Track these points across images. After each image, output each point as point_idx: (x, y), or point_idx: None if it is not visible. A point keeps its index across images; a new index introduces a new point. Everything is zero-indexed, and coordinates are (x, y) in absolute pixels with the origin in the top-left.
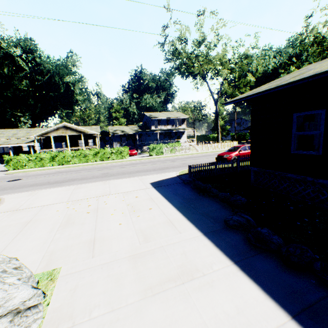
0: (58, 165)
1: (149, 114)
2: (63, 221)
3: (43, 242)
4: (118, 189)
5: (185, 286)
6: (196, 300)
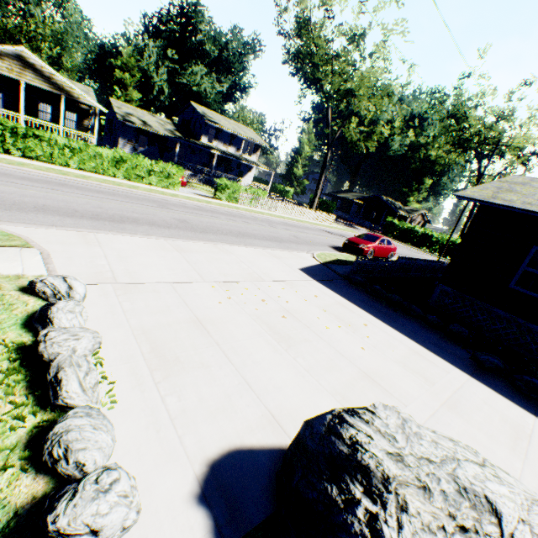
0: (17, 156)
1: (202, 110)
2: (265, 329)
3: (296, 372)
4: (264, 271)
5: (534, 444)
6: None
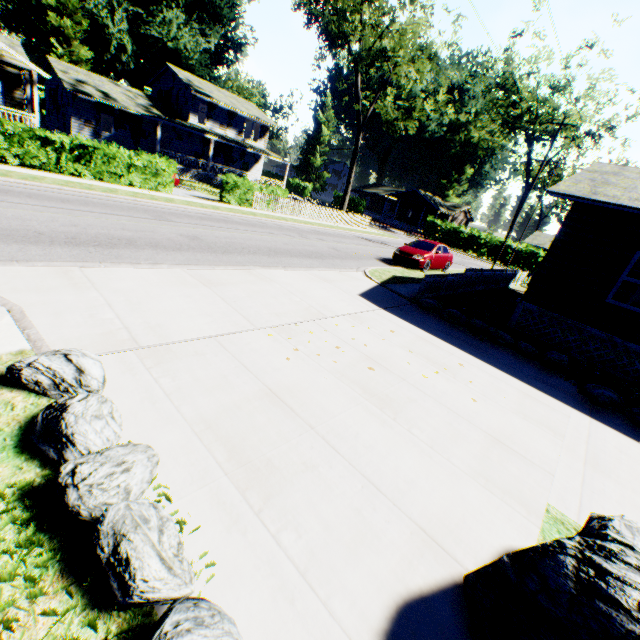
0: None
1: (185, 76)
2: (358, 392)
3: (420, 453)
4: (321, 303)
5: None
6: None
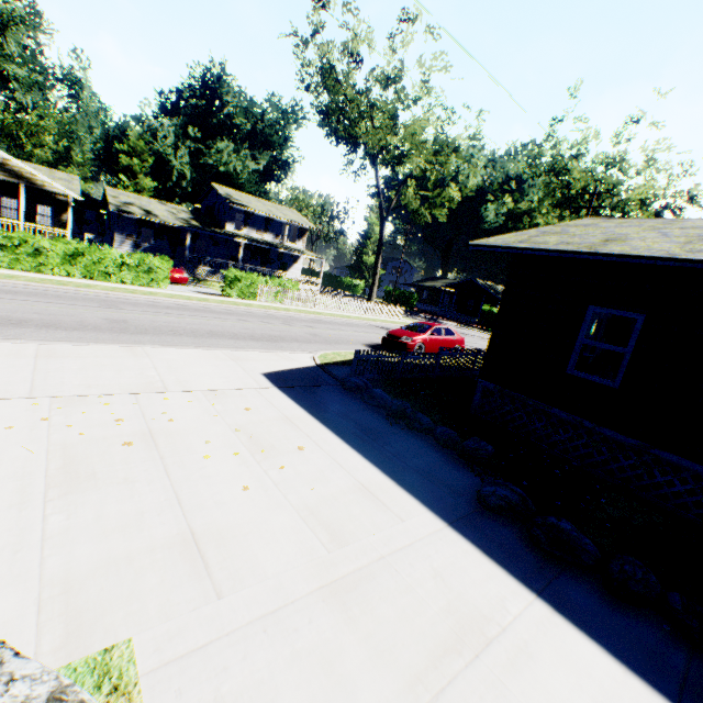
0: None
1: (226, 192)
2: (50, 466)
3: (8, 544)
4: (184, 378)
5: (485, 662)
6: (522, 696)
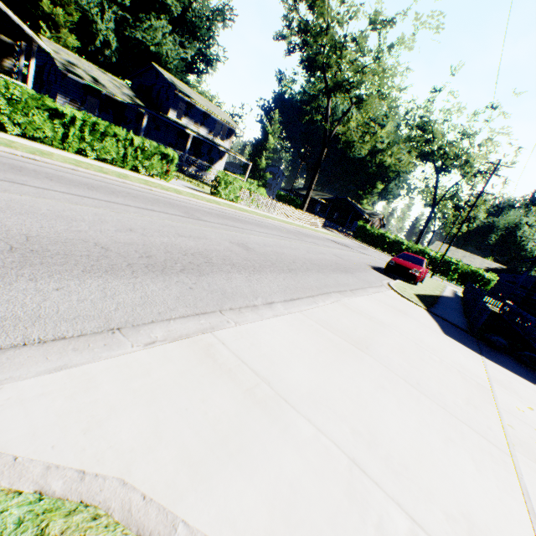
0: None
1: (169, 76)
2: None
3: None
4: (453, 359)
5: None
6: None
